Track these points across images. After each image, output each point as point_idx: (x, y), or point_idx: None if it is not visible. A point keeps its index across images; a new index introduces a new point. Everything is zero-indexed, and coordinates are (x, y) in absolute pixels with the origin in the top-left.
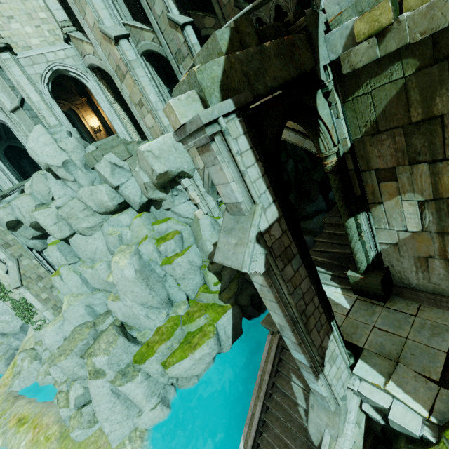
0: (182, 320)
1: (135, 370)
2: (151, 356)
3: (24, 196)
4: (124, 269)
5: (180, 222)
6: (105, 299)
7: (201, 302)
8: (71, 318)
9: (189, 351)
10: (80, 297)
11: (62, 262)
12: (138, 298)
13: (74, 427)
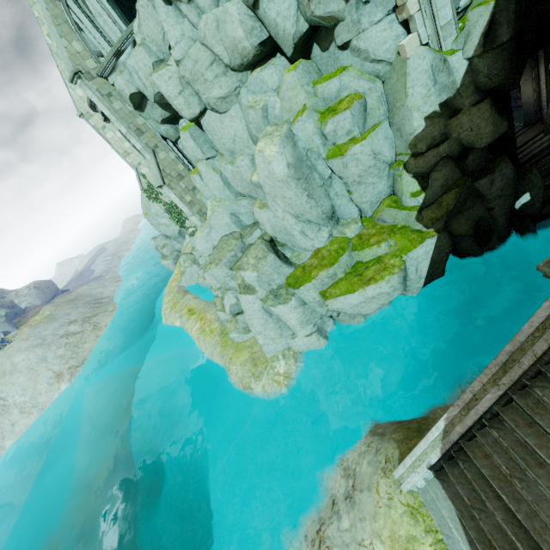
0: (350, 245)
1: (288, 294)
2: (308, 282)
3: (136, 48)
4: (272, 162)
5: (365, 75)
6: (251, 208)
7: (382, 223)
8: (217, 227)
9: (359, 285)
10: (223, 202)
11: (199, 156)
12: (291, 207)
13: (231, 330)
